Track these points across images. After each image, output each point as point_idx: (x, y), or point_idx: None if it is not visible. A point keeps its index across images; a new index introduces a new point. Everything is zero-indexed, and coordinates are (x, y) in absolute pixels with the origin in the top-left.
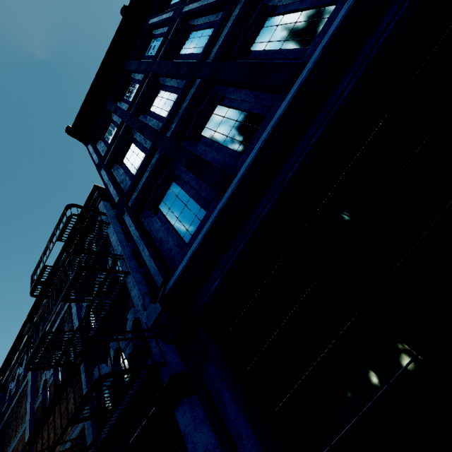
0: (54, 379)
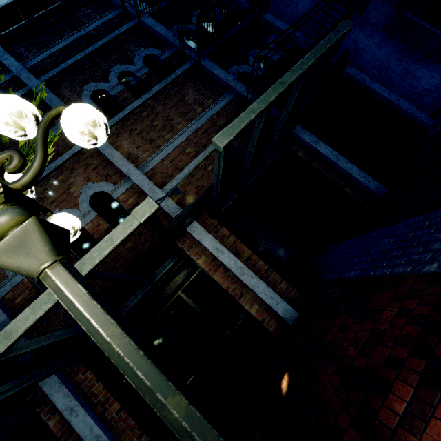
0: (124, 88)
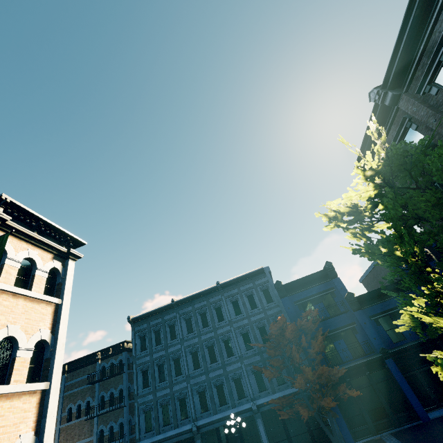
0: (76, 411)
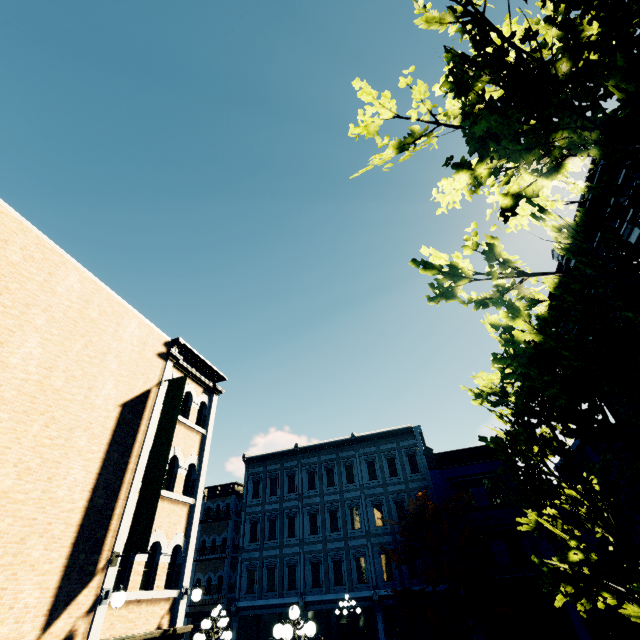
0: None
